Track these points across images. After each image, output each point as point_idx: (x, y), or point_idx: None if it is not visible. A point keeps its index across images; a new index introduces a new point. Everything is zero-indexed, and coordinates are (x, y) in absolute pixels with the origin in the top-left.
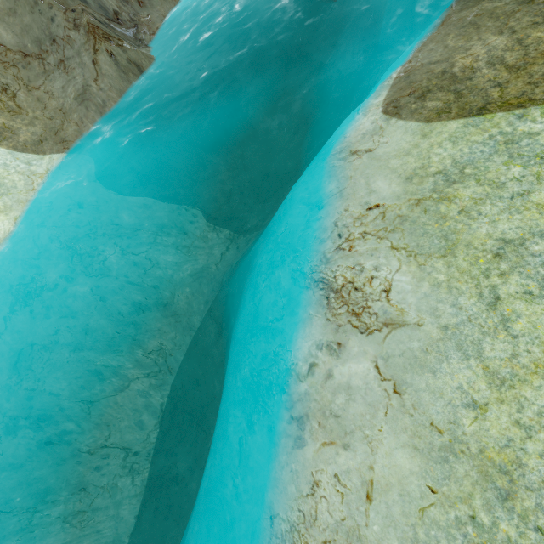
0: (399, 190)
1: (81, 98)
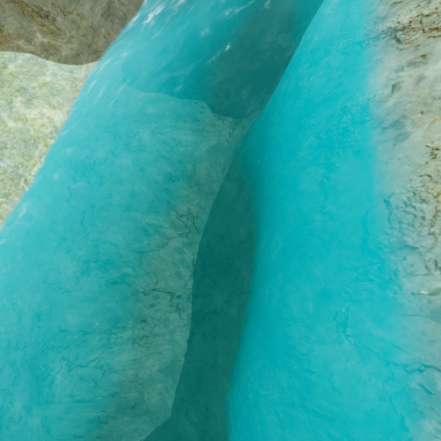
0: None
1: (106, 14)
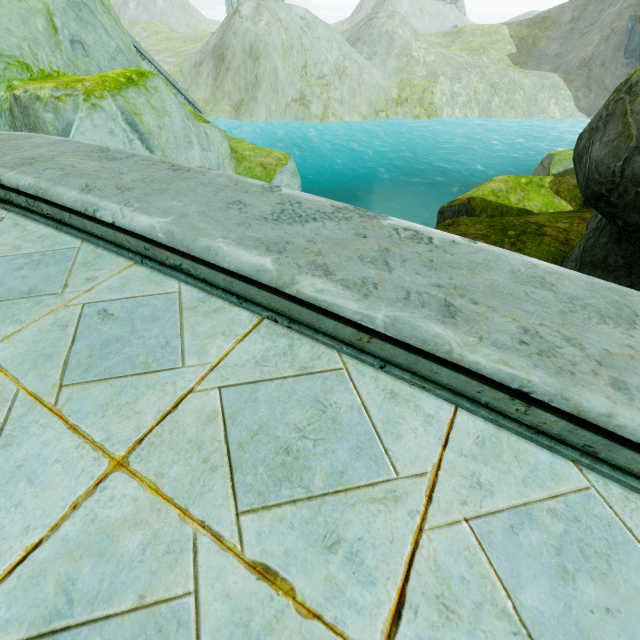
0: None
1: None
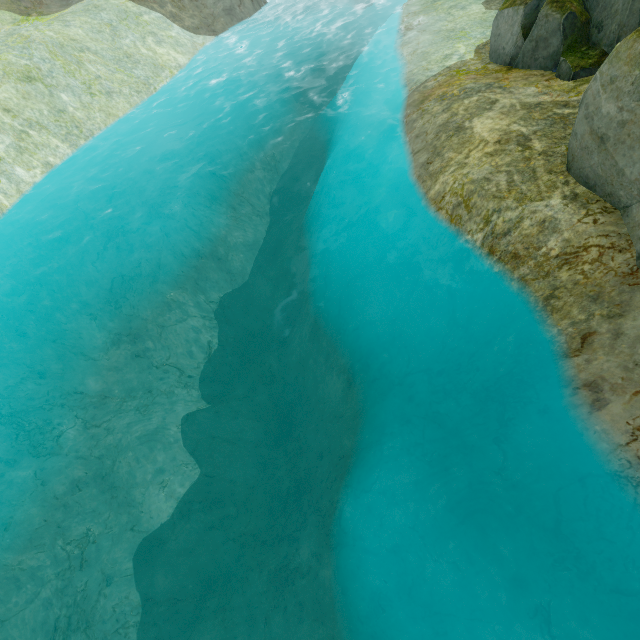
0: (419, 7)
1: (227, 10)
